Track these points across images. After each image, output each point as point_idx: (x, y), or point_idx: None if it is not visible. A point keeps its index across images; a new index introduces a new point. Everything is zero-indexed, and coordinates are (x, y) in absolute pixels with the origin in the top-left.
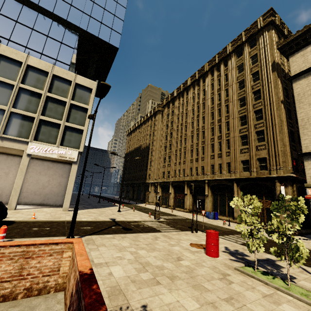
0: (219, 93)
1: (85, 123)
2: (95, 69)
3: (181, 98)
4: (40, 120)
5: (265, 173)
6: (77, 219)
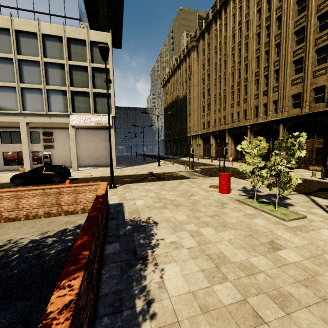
0: None
1: (110, 85)
2: (107, 12)
3: (217, 21)
4: (71, 92)
5: (321, 106)
6: (121, 174)
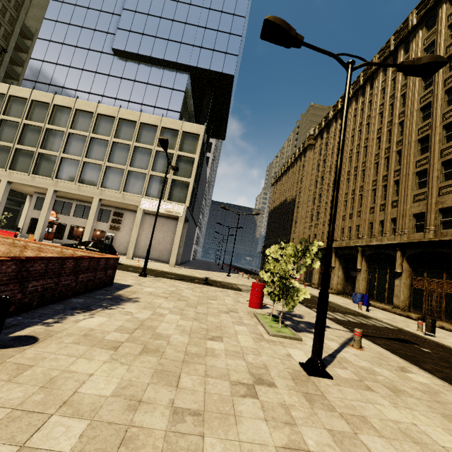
0: (392, 103)
1: (192, 174)
2: (214, 107)
3: (338, 121)
4: (151, 176)
5: (448, 233)
6: (171, 271)
